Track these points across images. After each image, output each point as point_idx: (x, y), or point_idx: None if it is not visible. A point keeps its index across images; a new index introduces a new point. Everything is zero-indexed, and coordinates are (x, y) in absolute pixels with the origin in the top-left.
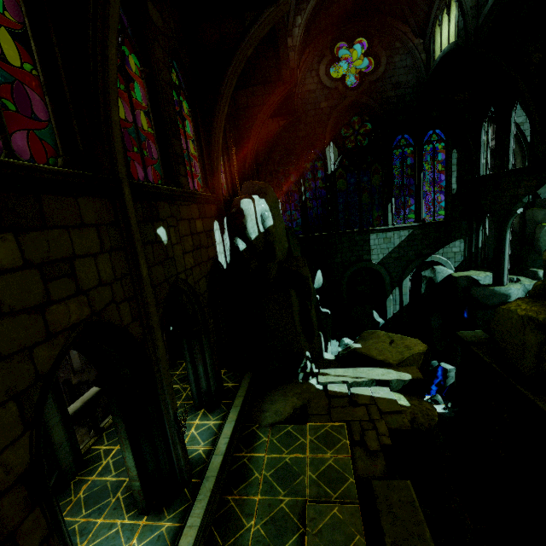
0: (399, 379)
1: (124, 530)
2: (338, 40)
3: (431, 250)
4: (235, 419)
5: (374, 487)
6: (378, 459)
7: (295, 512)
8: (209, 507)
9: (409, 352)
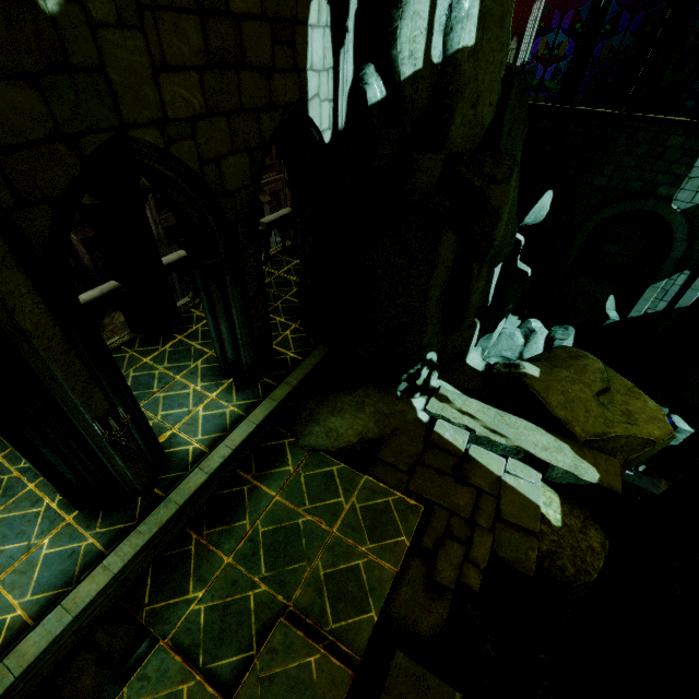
0: (571, 472)
1: (46, 517)
2: None
3: None
4: (259, 421)
5: (394, 667)
6: (439, 602)
7: (261, 617)
8: (147, 548)
9: (626, 429)
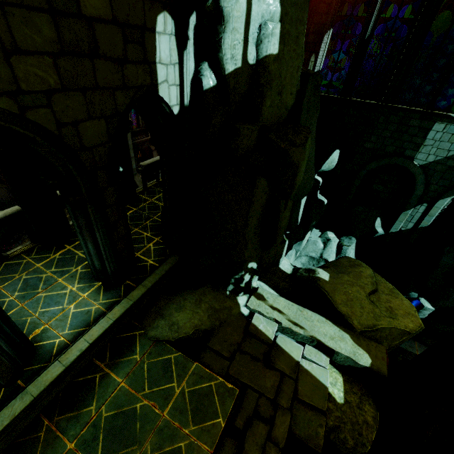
0: (351, 358)
1: None
2: None
3: None
4: (116, 318)
5: None
6: None
7: None
8: None
9: (389, 322)
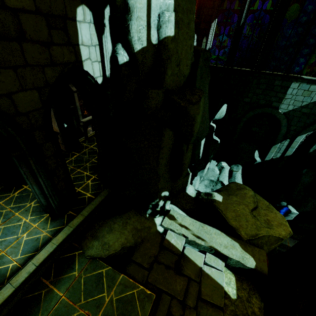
0: (240, 262)
1: None
2: None
3: None
4: (59, 243)
5: None
6: None
7: None
8: None
9: (267, 231)
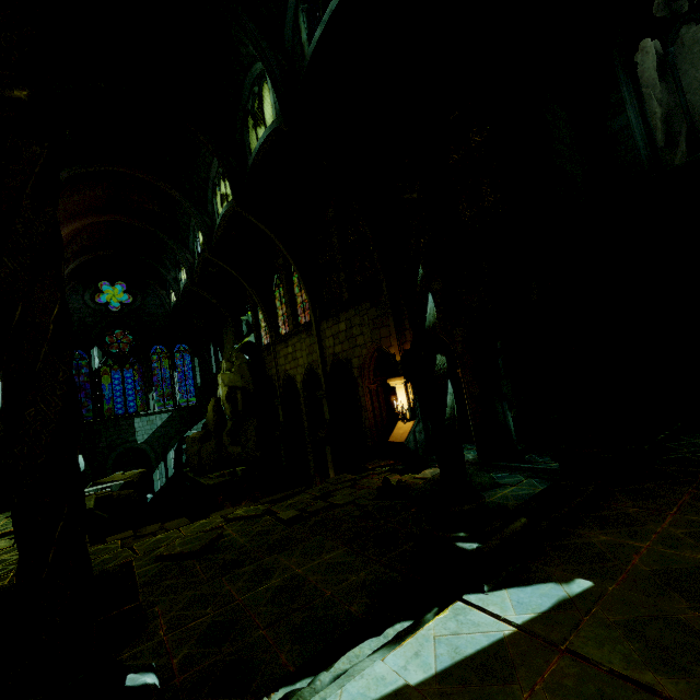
0: (118, 483)
1: None
2: (102, 280)
3: (188, 427)
4: None
5: None
6: None
7: None
8: None
9: (133, 474)
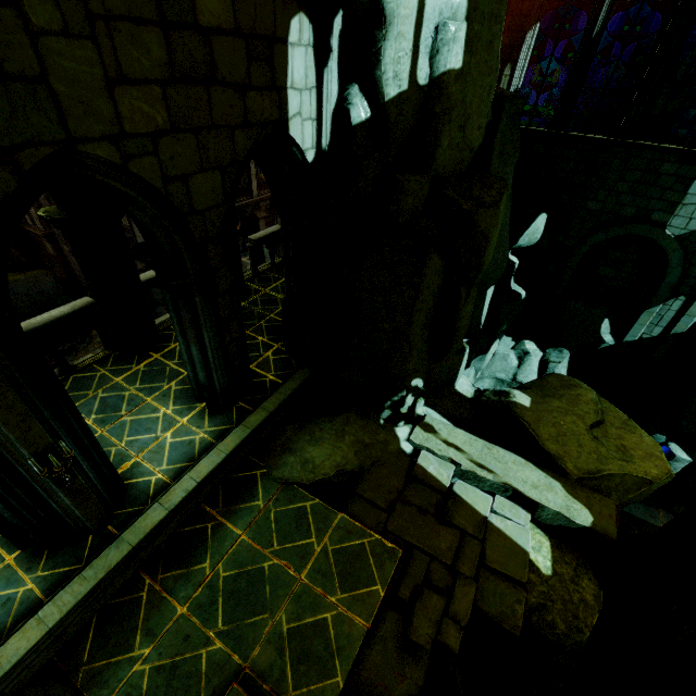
0: (563, 514)
1: None
2: None
3: None
4: (230, 451)
5: None
6: (413, 665)
7: (212, 681)
8: (91, 596)
9: (621, 467)
